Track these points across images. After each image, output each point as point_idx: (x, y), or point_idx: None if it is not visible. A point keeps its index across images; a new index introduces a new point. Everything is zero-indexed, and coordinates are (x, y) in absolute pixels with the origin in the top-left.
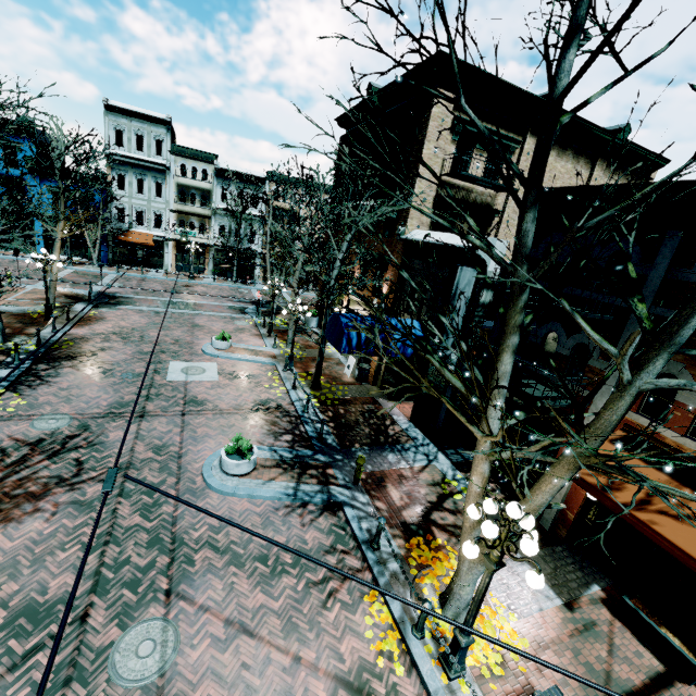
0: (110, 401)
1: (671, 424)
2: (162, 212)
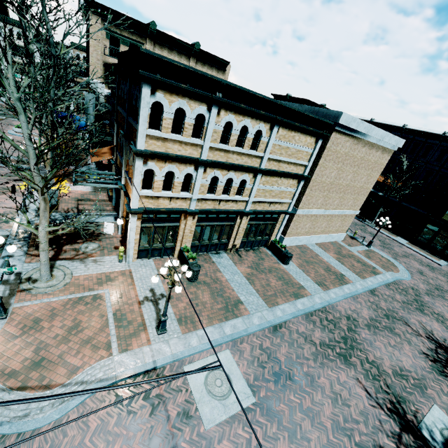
0: None
1: None
2: None
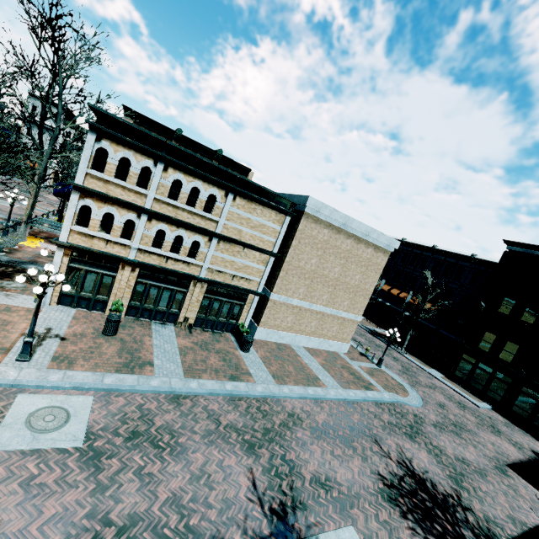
0: None
1: None
2: None
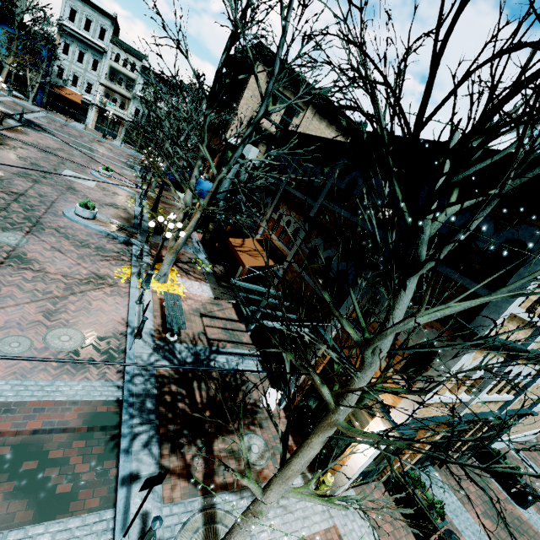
0: (19, 170)
1: (276, 234)
2: (94, 82)
